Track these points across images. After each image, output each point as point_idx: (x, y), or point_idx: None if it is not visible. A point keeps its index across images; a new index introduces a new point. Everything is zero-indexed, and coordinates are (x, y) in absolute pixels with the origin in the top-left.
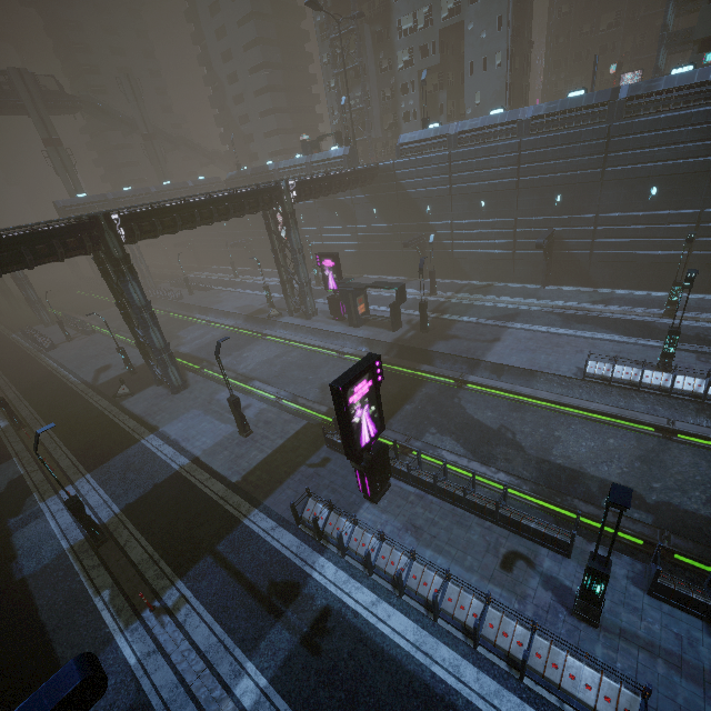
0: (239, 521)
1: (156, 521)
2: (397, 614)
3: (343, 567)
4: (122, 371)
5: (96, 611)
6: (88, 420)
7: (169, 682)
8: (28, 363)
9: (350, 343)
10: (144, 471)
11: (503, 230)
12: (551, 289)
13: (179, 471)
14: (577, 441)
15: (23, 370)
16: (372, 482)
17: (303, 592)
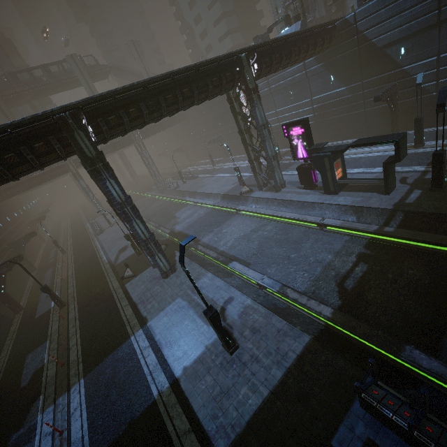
0: None
1: None
2: None
3: None
4: (133, 251)
5: None
6: (101, 303)
7: None
8: (86, 245)
9: (329, 213)
10: (125, 390)
11: None
12: None
13: (156, 402)
14: None
15: (82, 250)
16: None
17: None
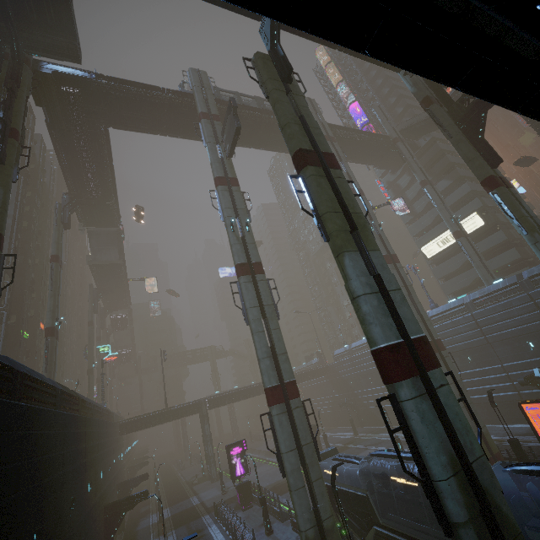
0: (200, 517)
1: (178, 517)
2: (221, 535)
3: (218, 526)
4: (201, 476)
5: (150, 536)
6: (179, 492)
7: None
8: (172, 475)
9: None
10: (185, 506)
11: (384, 392)
12: None
13: (194, 505)
14: None
15: (169, 477)
16: (241, 496)
17: (202, 531)
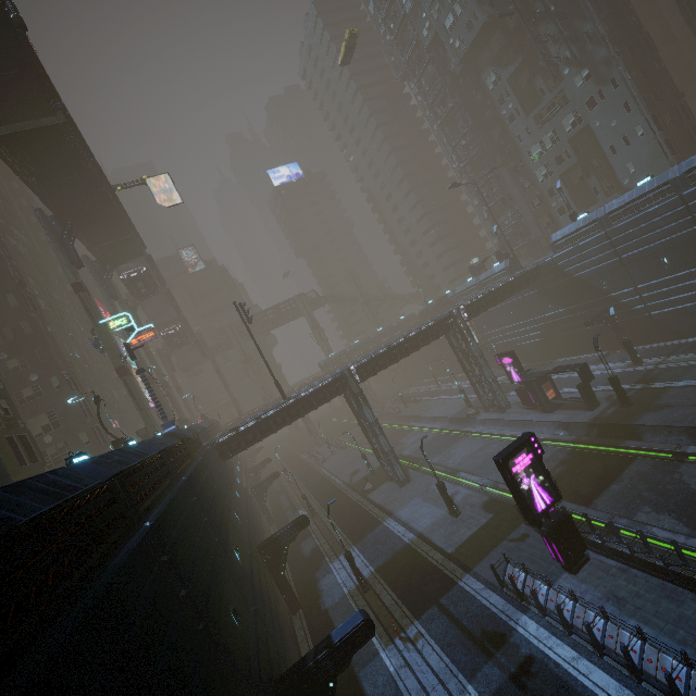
0: (455, 582)
1: (397, 579)
2: (597, 671)
3: (544, 625)
4: (366, 473)
5: None
6: (349, 509)
7: (415, 687)
8: (312, 473)
9: (546, 429)
10: (387, 544)
11: None
12: None
13: (409, 544)
14: None
15: (310, 478)
16: (561, 549)
17: (509, 641)
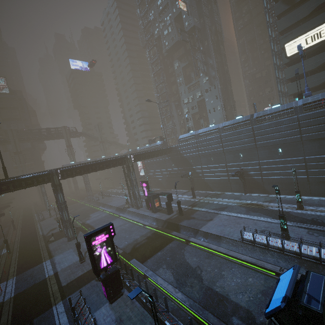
0: (51, 307)
1: (22, 302)
2: None
3: None
4: (58, 230)
5: None
6: (32, 251)
7: None
8: (31, 226)
9: (150, 220)
10: (35, 277)
11: (222, 169)
12: (248, 195)
13: (46, 278)
14: (231, 278)
15: (28, 229)
16: (107, 290)
17: None
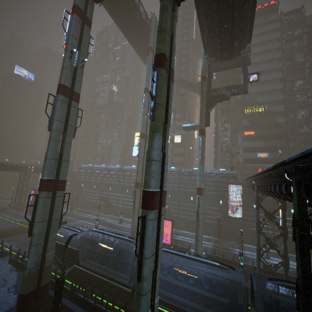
0: None
1: None
2: None
3: None
4: None
5: None
6: None
7: None
8: None
9: (23, 219)
10: None
11: (98, 195)
12: (106, 215)
13: None
14: None
15: None
16: None
17: None
